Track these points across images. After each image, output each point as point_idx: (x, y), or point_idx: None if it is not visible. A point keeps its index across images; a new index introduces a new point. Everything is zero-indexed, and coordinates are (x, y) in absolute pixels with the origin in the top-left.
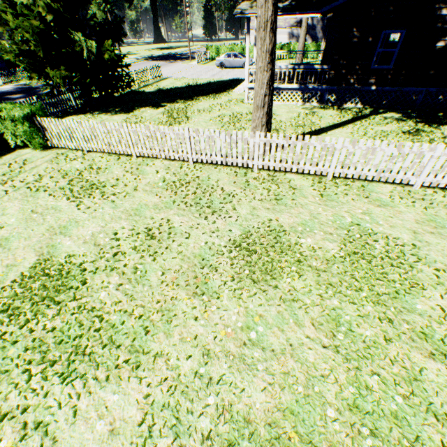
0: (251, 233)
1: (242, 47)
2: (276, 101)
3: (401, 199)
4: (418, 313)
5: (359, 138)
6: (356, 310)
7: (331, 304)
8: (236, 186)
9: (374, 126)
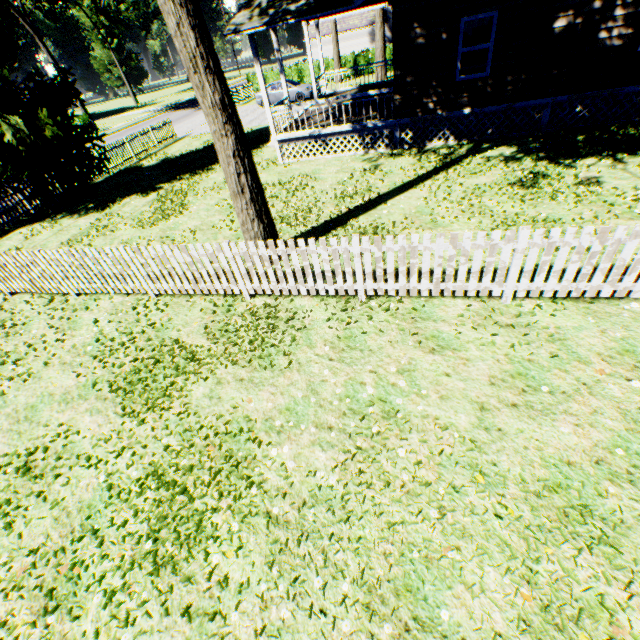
0: (191, 444)
1: (298, 68)
2: (325, 154)
3: (475, 329)
4: (441, 632)
5: (436, 206)
6: (321, 632)
7: (278, 619)
8: (207, 336)
9: (466, 177)
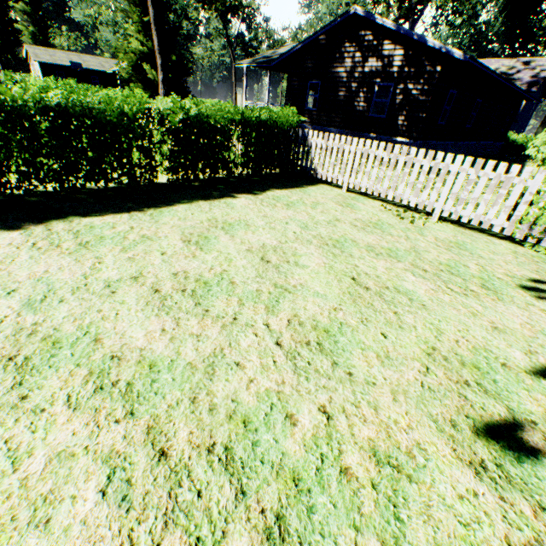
0: None
1: None
2: None
3: None
4: None
5: None
6: None
7: None
8: None
9: None
